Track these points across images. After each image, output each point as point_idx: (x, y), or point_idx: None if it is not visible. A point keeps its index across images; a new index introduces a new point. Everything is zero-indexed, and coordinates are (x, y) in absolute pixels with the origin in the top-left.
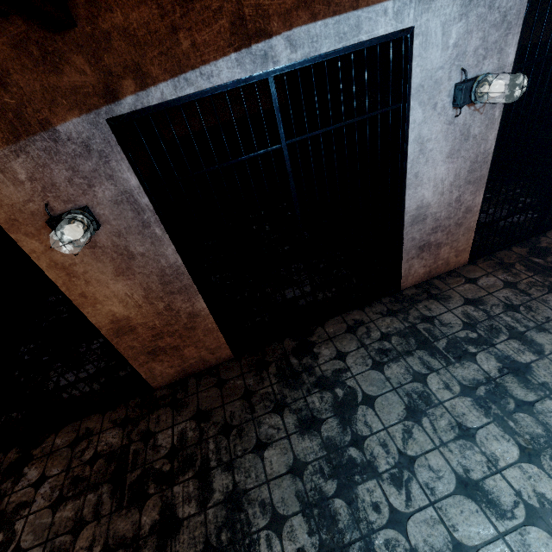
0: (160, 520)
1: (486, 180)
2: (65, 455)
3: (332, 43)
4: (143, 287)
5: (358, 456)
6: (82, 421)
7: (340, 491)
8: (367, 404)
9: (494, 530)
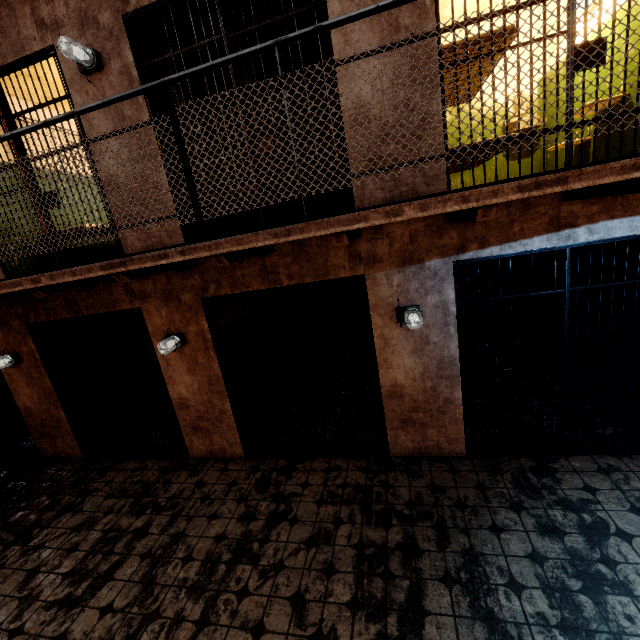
0: (404, 543)
1: None
2: (321, 475)
3: (624, 232)
4: (424, 366)
5: (608, 573)
6: (331, 458)
7: (585, 590)
8: (622, 537)
9: None
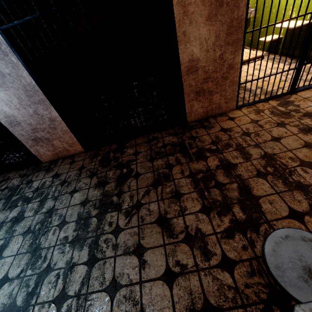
0: None
1: (50, 102)
2: None
3: None
4: None
5: None
6: None
7: None
8: None
9: None
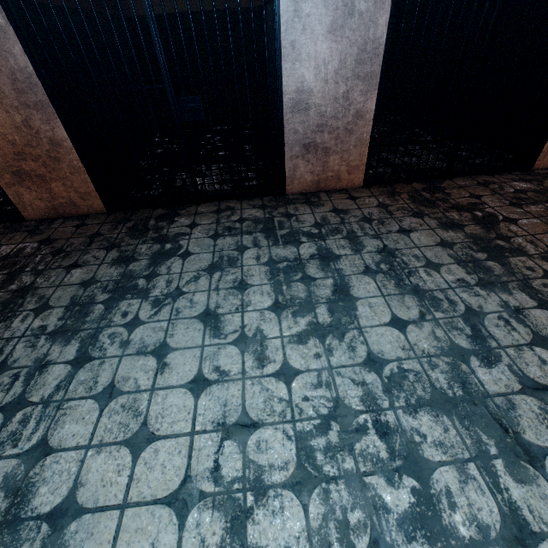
0: None
1: (379, 81)
2: None
3: None
4: None
5: (142, 284)
6: None
7: (107, 300)
8: (183, 256)
9: (201, 342)
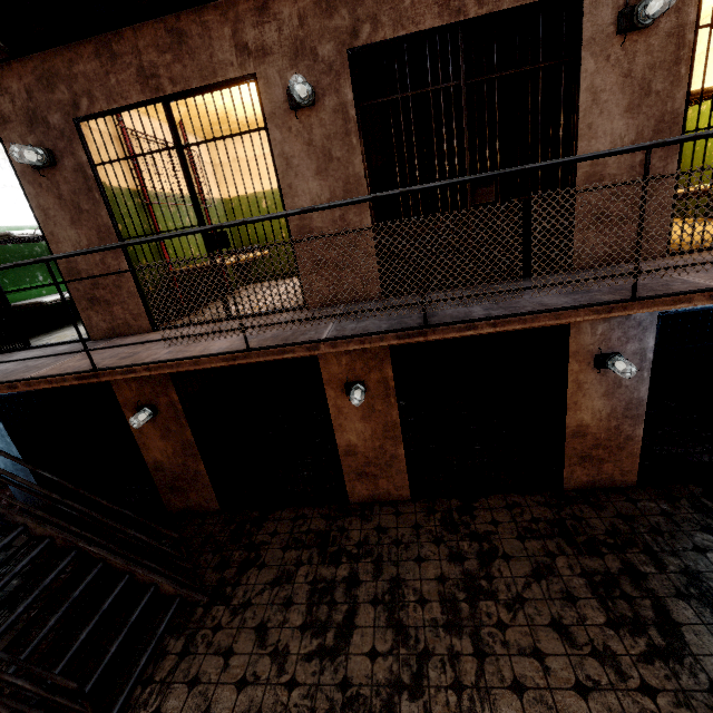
0: (625, 568)
1: None
2: (505, 512)
3: None
4: (611, 408)
5: None
6: (504, 495)
7: None
8: None
9: None
